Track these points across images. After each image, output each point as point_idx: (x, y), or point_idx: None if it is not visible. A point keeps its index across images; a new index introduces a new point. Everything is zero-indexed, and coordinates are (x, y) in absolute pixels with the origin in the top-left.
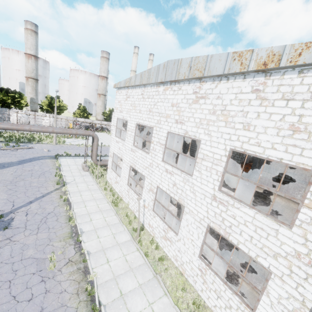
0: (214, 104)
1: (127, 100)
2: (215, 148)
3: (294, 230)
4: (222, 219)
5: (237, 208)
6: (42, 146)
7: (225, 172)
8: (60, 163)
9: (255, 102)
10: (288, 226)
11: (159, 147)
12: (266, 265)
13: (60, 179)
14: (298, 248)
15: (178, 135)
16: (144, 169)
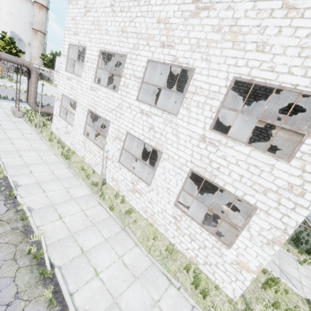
0: (221, 17)
1: (87, 16)
2: (213, 78)
3: (293, 163)
4: (209, 161)
5: (230, 148)
6: None
7: (221, 108)
8: None
9: (279, 13)
10: (286, 160)
11: (133, 82)
12: (253, 202)
13: None
14: (292, 180)
15: (162, 63)
16: (108, 113)
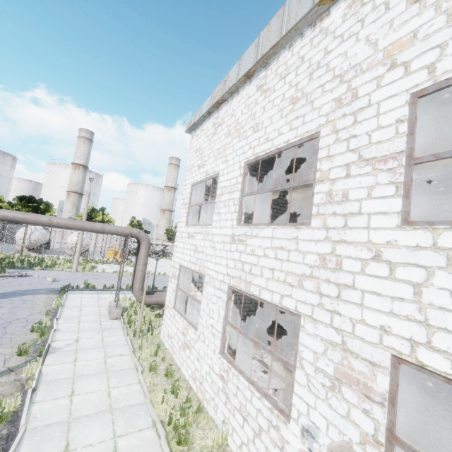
0: None
1: (218, 132)
2: None
3: None
4: None
5: None
6: (49, 273)
7: None
8: (65, 302)
9: None
10: None
11: (365, 177)
12: None
13: (39, 338)
14: None
15: None
16: (289, 288)
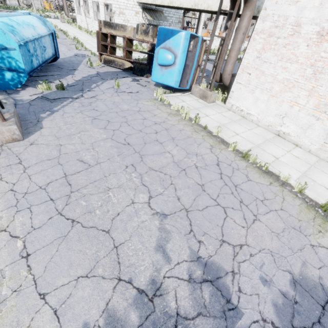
0: None
1: None
2: None
3: None
4: None
5: None
6: None
7: None
8: None
9: None
10: None
11: None
12: (111, 2)
13: None
14: None
15: None
16: None
